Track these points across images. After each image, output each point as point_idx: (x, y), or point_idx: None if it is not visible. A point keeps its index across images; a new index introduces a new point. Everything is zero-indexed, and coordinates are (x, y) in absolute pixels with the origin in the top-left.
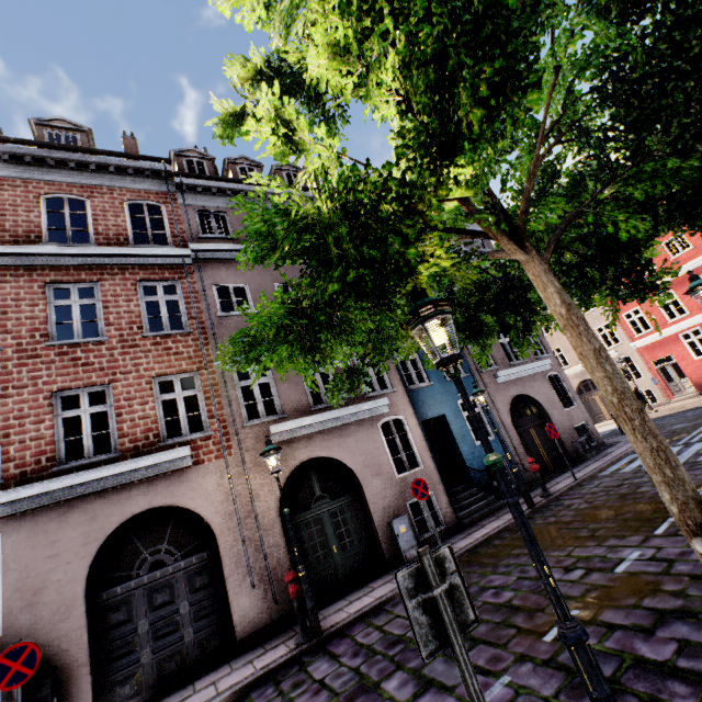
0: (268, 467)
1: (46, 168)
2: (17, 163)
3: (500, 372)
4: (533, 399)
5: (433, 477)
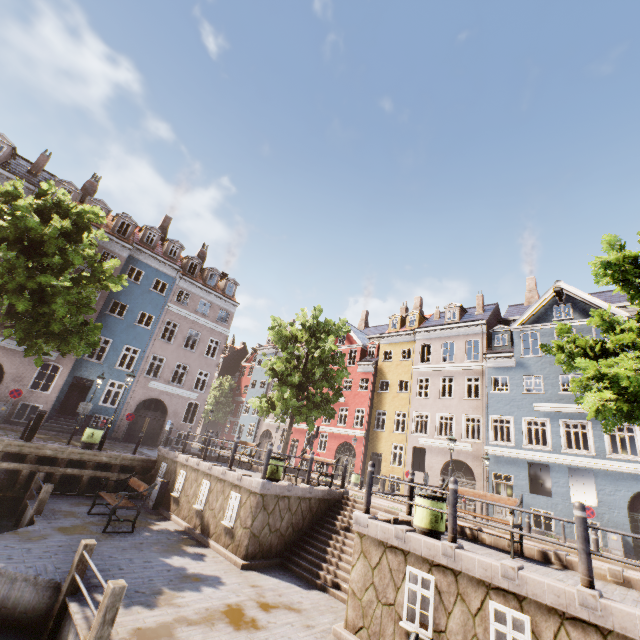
0: None
1: None
2: None
3: (154, 382)
4: (167, 406)
5: (50, 401)
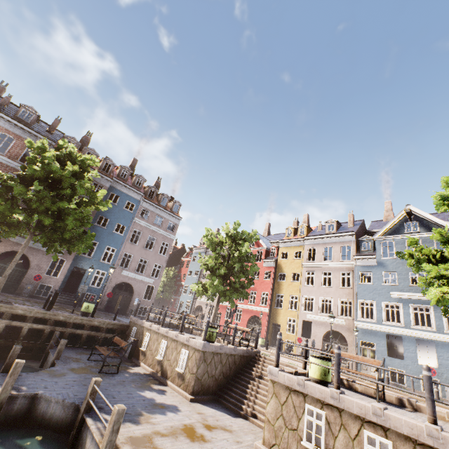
0: (2, 245)
1: (10, 124)
2: (1, 119)
3: (125, 271)
4: (133, 288)
5: (58, 283)
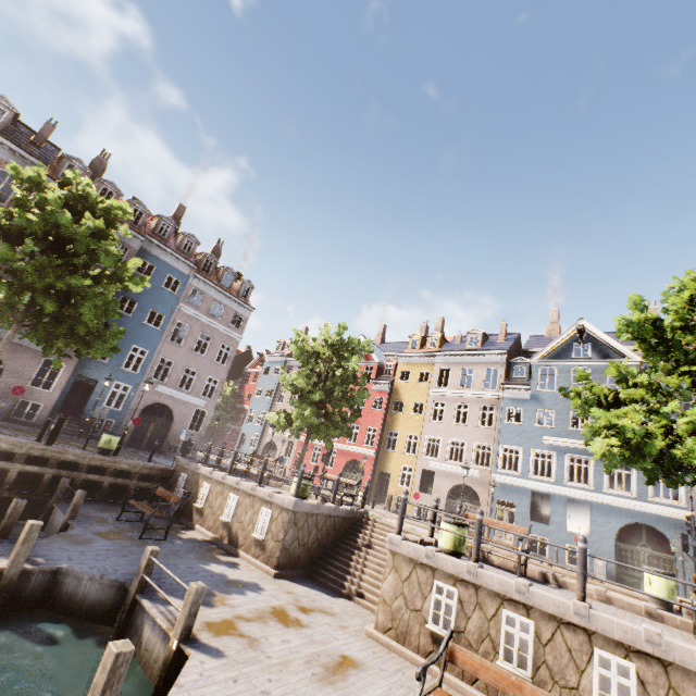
0: None
1: None
2: None
3: (162, 386)
4: (173, 412)
5: (52, 400)
